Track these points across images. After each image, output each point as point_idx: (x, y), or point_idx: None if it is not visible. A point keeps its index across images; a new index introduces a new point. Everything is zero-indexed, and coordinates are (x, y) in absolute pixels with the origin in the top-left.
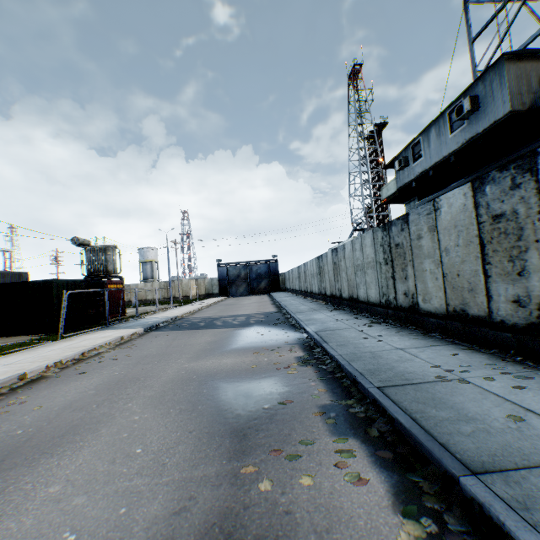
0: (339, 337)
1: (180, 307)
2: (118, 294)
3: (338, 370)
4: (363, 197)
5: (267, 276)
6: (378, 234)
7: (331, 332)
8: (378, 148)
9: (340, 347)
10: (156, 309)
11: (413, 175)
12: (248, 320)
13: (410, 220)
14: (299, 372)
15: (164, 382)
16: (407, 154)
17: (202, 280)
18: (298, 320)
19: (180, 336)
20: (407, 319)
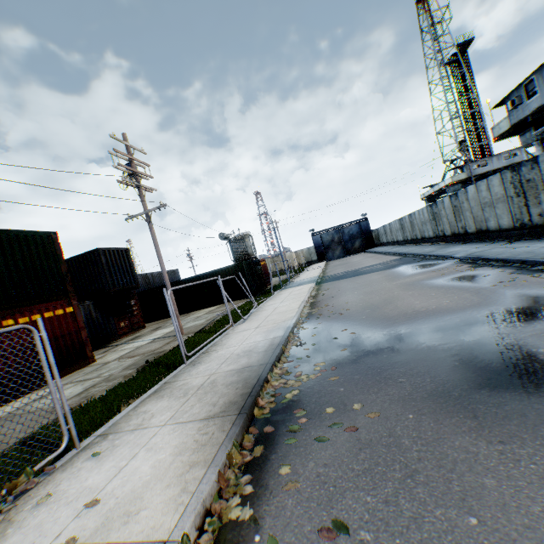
0: (491, 253)
1: (302, 273)
2: (265, 268)
3: (505, 263)
4: (454, 131)
5: (360, 235)
6: (506, 175)
7: (480, 253)
8: (465, 72)
9: (497, 255)
10: (283, 278)
11: (527, 112)
12: (387, 265)
13: (538, 161)
14: (478, 269)
15: (396, 287)
16: (519, 93)
17: (300, 251)
18: (439, 254)
19: (352, 280)
20: (543, 232)
